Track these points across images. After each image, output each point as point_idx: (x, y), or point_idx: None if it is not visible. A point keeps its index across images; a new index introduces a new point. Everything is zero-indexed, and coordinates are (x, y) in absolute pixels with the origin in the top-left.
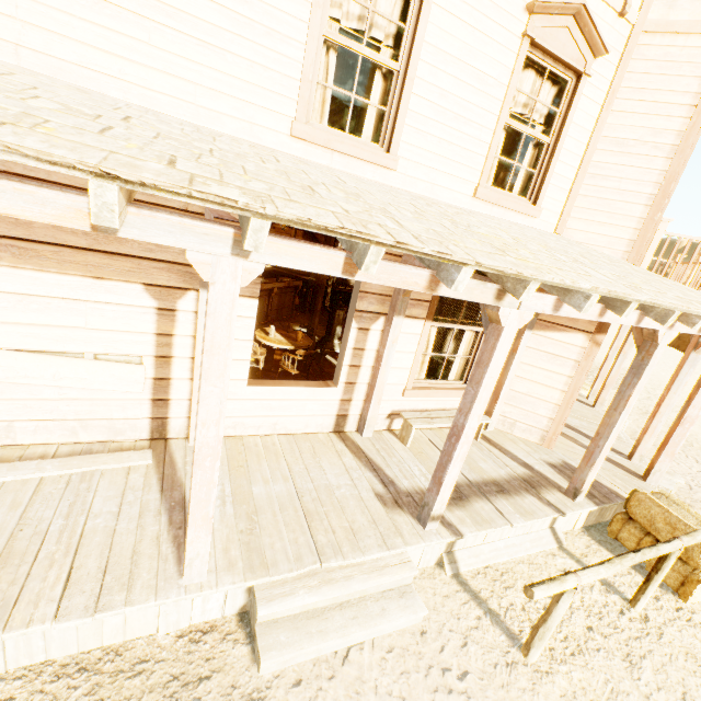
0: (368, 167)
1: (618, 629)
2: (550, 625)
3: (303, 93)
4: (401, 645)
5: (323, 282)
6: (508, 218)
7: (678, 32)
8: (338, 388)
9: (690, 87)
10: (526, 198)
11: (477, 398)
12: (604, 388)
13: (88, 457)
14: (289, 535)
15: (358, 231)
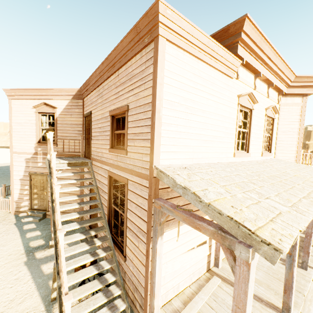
0: (245, 158)
1: None
2: None
3: (235, 145)
4: None
5: None
6: (266, 158)
7: (290, 105)
8: None
9: (297, 117)
10: (267, 151)
11: None
12: None
13: (205, 287)
14: None
15: None
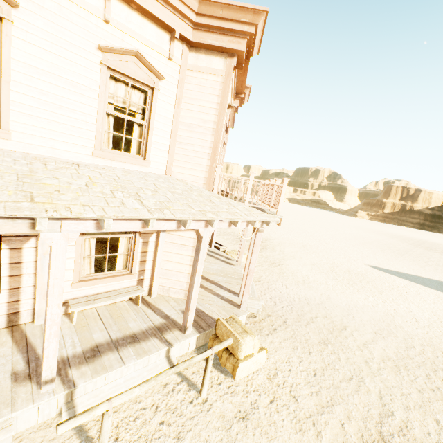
0: None
1: (182, 415)
2: (102, 440)
3: None
4: None
5: None
6: (127, 167)
7: (203, 72)
8: (3, 294)
9: (214, 99)
10: (140, 155)
11: (48, 294)
12: (239, 255)
13: None
14: None
15: None
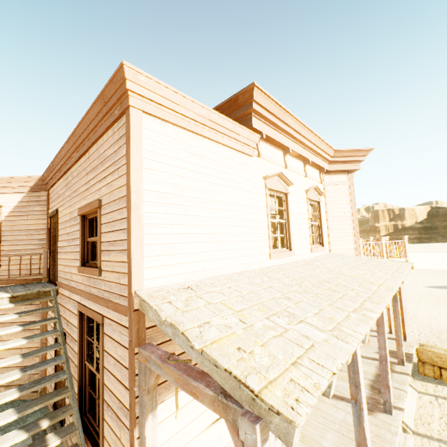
0: (287, 258)
1: None
2: None
3: (270, 243)
4: None
5: None
6: (319, 254)
7: (336, 184)
8: None
9: (346, 198)
10: (319, 244)
11: (385, 340)
12: None
13: None
14: None
15: (385, 306)
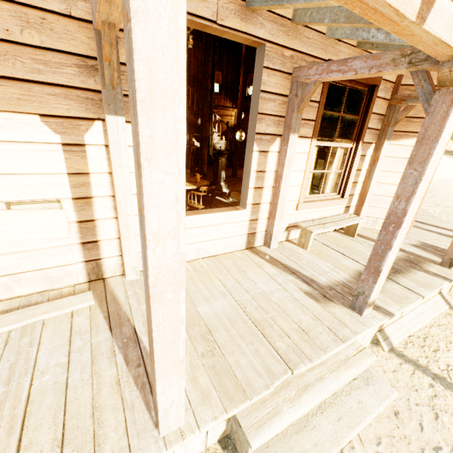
0: None
1: None
2: None
3: None
4: (385, 433)
5: (206, 134)
6: None
7: None
8: (247, 210)
9: None
10: None
11: (423, 178)
12: None
13: (26, 310)
14: (249, 347)
15: None
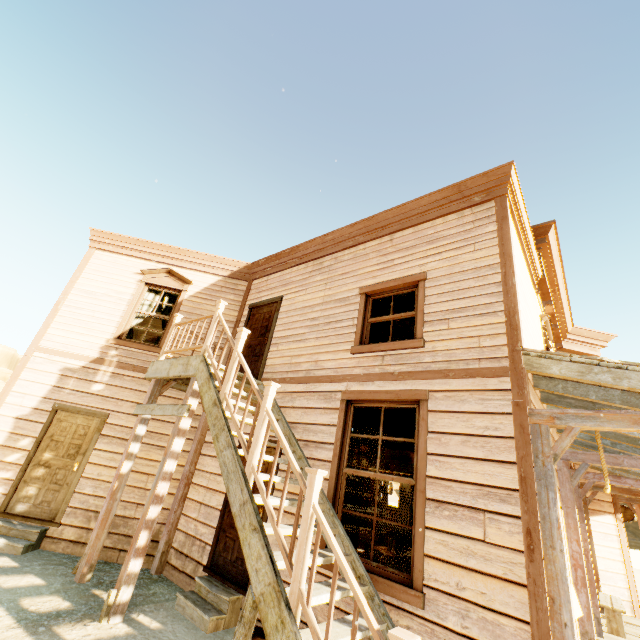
0: None
1: None
2: None
3: None
4: None
5: None
6: None
7: None
8: None
9: None
10: None
11: None
12: None
13: None
14: None
15: None
